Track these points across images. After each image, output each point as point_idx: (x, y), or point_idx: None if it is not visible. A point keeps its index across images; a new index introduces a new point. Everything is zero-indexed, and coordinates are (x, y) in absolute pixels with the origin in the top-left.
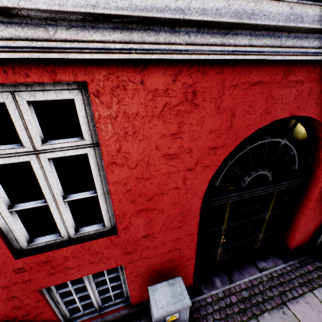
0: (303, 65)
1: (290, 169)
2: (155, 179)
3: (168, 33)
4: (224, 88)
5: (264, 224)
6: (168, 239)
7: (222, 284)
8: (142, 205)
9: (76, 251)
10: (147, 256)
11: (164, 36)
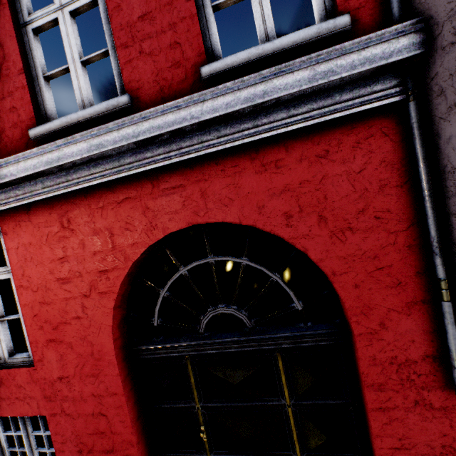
0: (173, 170)
1: (287, 308)
2: (56, 304)
3: (30, 185)
4: (93, 211)
5: (292, 426)
6: (87, 391)
7: None
8: (50, 334)
9: (6, 378)
10: (69, 412)
11: (28, 188)
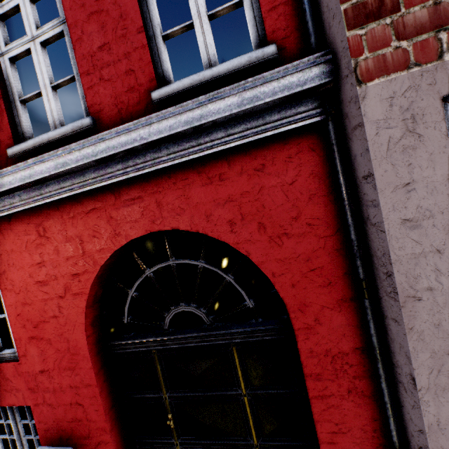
0: (132, 183)
1: (240, 306)
2: (36, 305)
3: (9, 199)
4: (65, 221)
5: (248, 414)
6: (65, 383)
7: None
8: (32, 332)
9: None
10: (50, 402)
11: (8, 201)
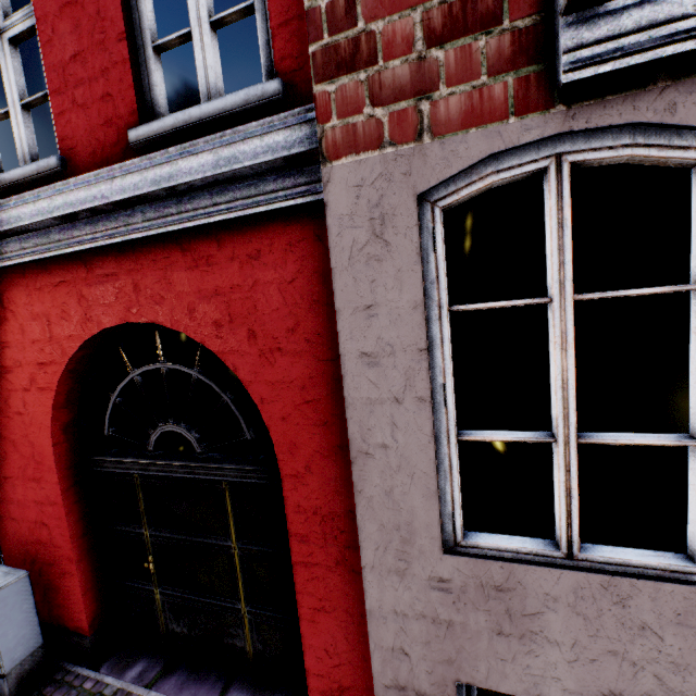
0: (107, 254)
1: (237, 436)
2: None
3: None
4: (31, 293)
5: (238, 572)
6: (31, 497)
7: (134, 677)
8: None
9: None
10: (14, 516)
11: None
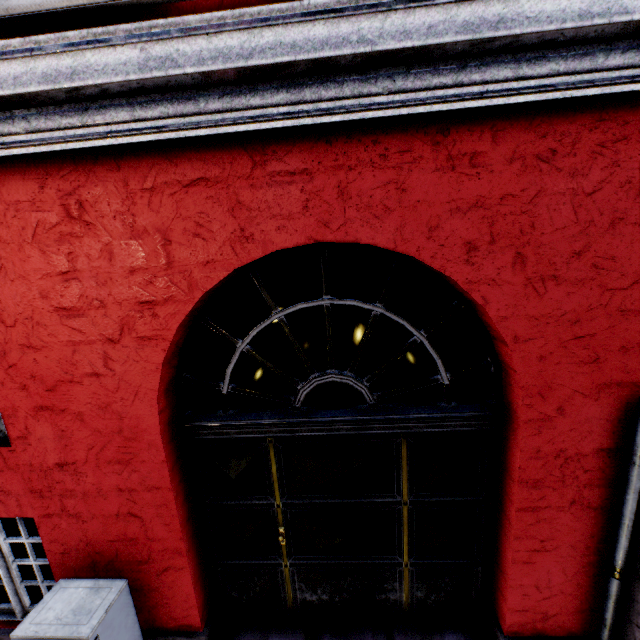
0: (294, 141)
1: (427, 381)
2: (53, 351)
3: None
4: (132, 194)
5: (404, 527)
6: (109, 484)
7: None
8: (42, 398)
9: None
10: (75, 512)
11: None
